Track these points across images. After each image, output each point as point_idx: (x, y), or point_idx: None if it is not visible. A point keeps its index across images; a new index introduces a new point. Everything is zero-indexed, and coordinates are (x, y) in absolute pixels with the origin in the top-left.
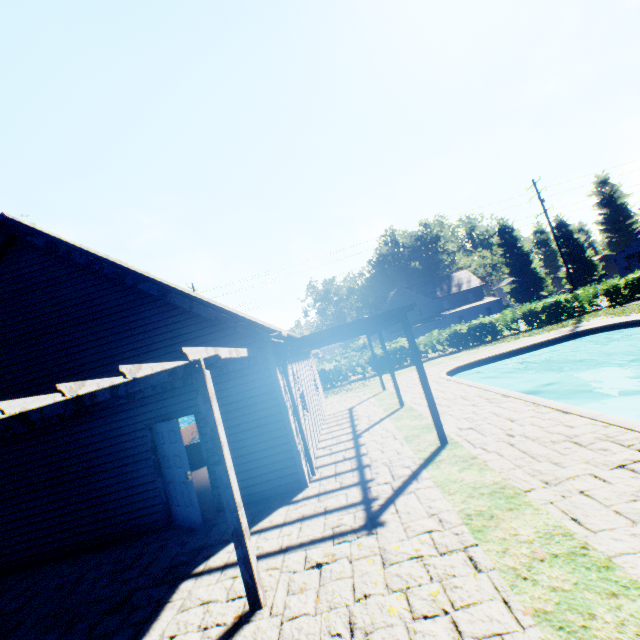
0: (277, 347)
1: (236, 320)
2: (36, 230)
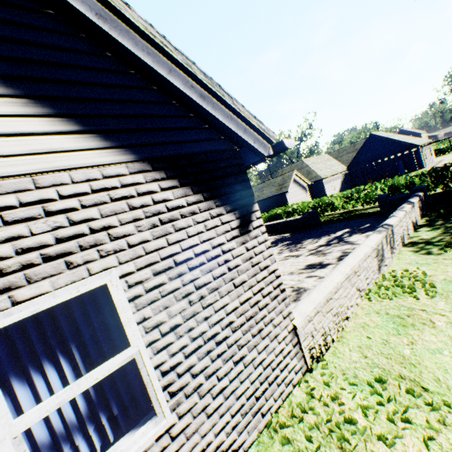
0: (420, 148)
1: (412, 145)
2: (376, 135)
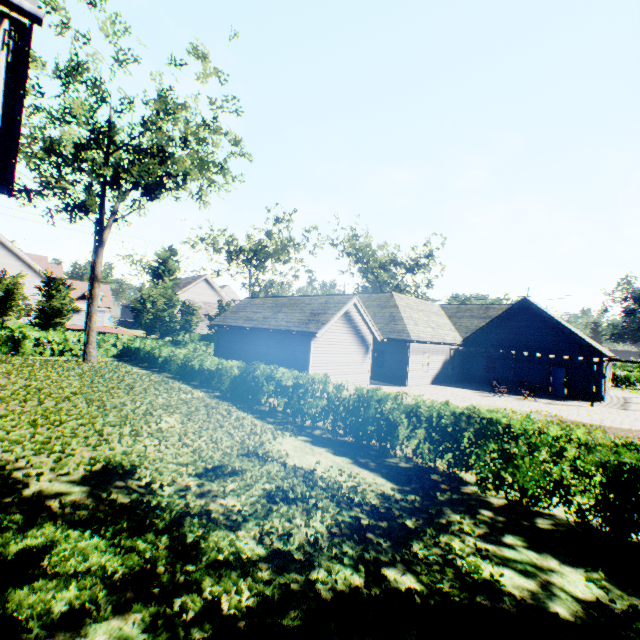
0: (605, 360)
1: (594, 349)
2: (533, 304)
